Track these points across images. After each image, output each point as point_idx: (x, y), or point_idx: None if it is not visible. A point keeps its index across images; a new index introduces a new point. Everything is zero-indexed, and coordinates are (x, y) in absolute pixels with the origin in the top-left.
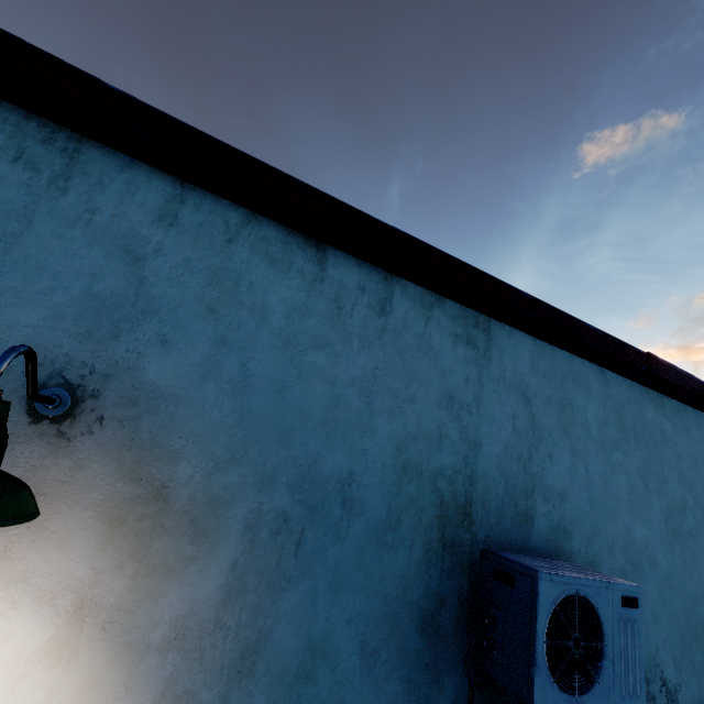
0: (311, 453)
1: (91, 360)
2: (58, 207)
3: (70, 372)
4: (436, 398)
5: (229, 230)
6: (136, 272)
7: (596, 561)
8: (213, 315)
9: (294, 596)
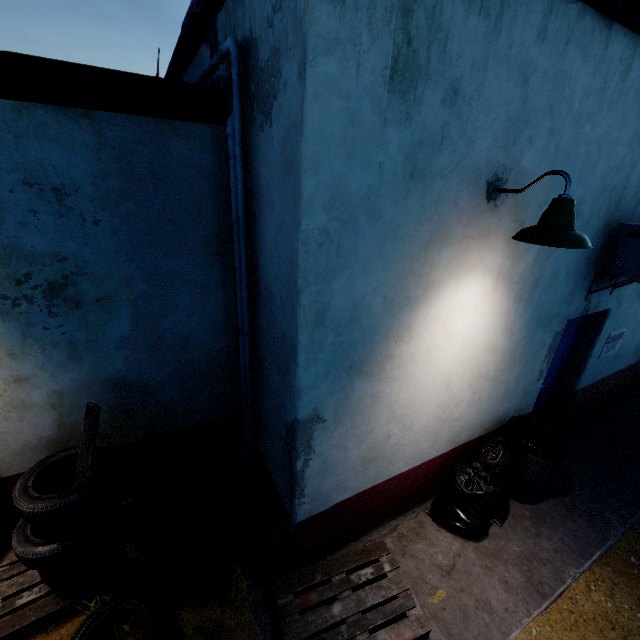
0: (571, 191)
1: (505, 162)
2: (497, 49)
3: (499, 172)
4: (628, 139)
5: (568, 31)
6: (525, 92)
7: None
8: (551, 113)
9: (552, 258)
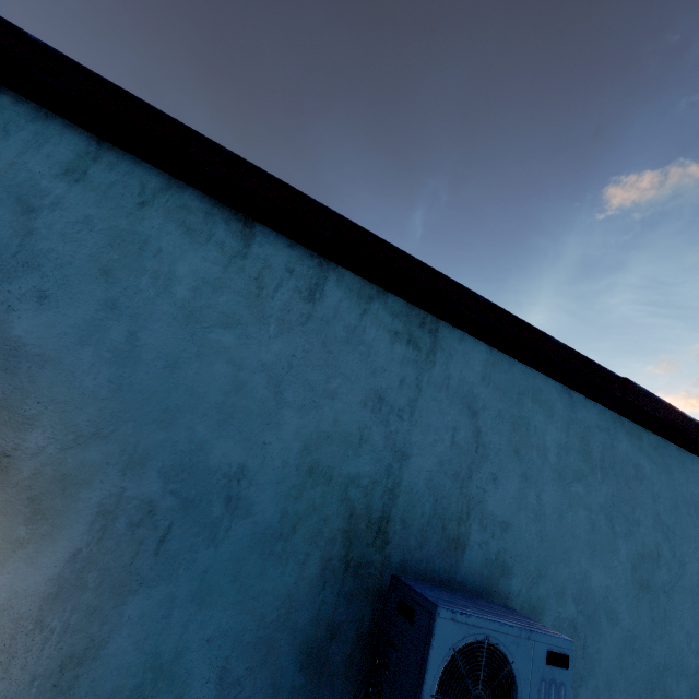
0: (197, 440)
1: None
2: None
3: None
4: (361, 397)
5: (144, 193)
6: (26, 222)
7: (540, 607)
8: (108, 277)
9: (144, 602)
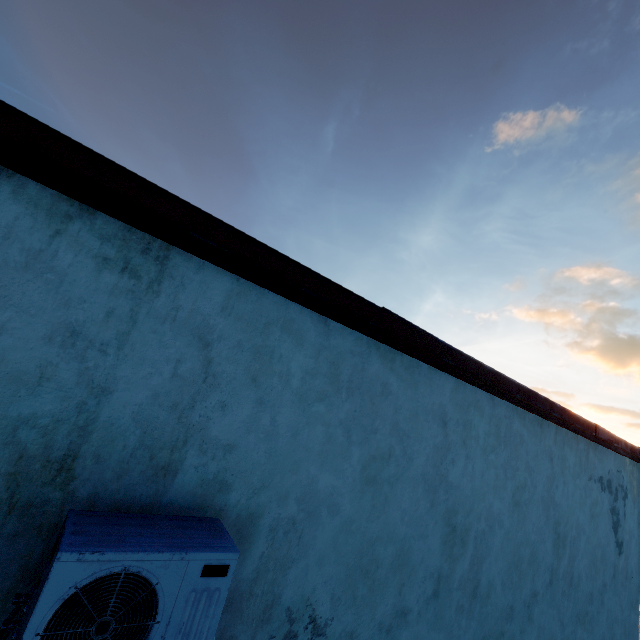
0: None
1: None
2: None
3: None
4: (45, 332)
5: None
6: None
7: (259, 512)
8: None
9: None
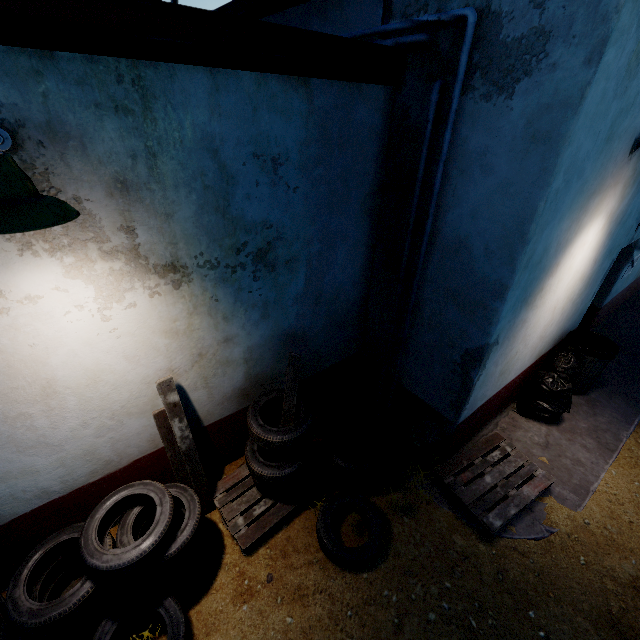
0: None
1: None
2: None
3: None
4: None
5: None
6: None
7: None
8: None
9: (635, 198)
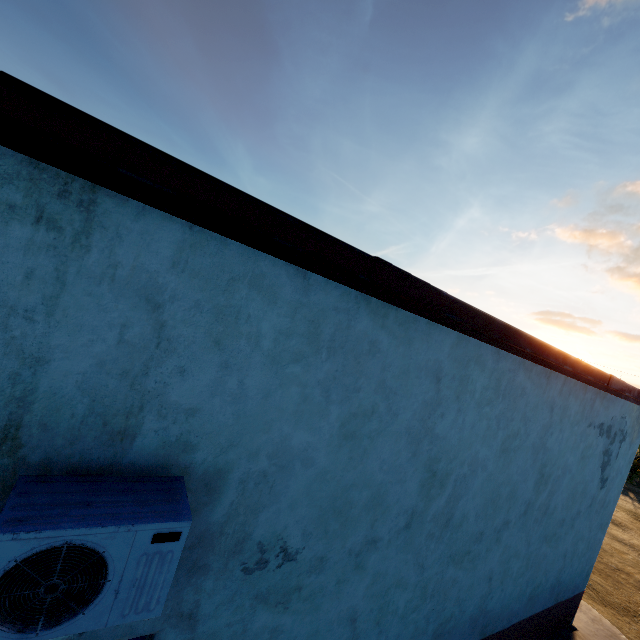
0: None
1: None
2: None
3: None
4: None
5: None
6: None
7: (227, 468)
8: None
9: None
